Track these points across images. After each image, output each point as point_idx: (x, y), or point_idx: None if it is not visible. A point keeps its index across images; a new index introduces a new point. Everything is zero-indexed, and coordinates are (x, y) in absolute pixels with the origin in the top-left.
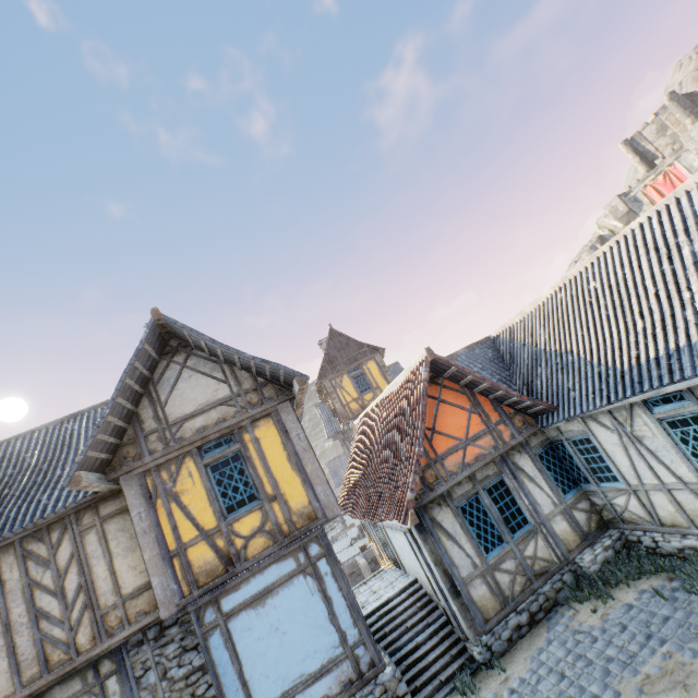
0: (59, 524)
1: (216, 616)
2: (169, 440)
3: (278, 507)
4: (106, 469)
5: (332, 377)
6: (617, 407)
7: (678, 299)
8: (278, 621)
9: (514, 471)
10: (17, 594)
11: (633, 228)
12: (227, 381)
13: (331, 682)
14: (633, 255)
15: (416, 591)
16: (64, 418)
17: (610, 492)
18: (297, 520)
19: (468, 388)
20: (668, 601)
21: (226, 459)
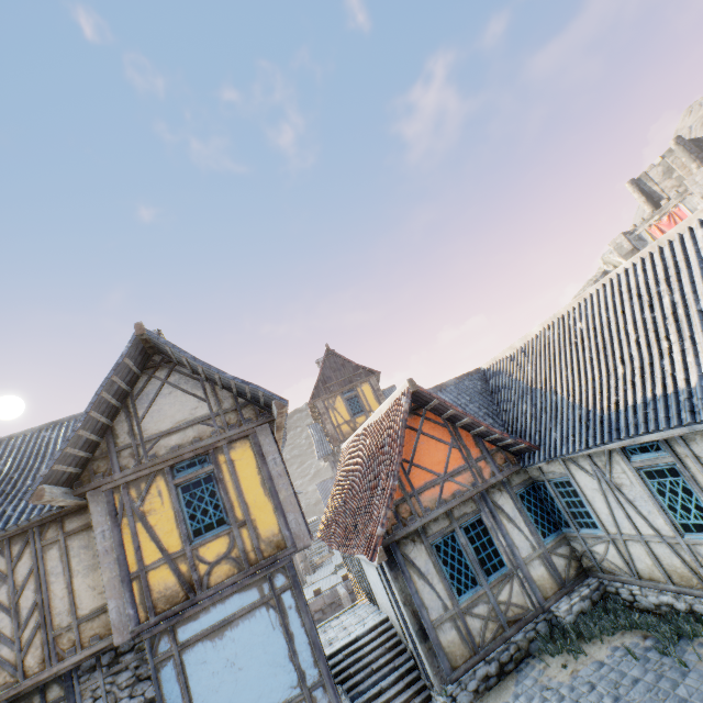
0: (21, 536)
1: (171, 646)
2: (142, 456)
3: (247, 533)
4: (74, 483)
5: (325, 398)
6: (597, 452)
7: (657, 348)
8: (235, 655)
9: (493, 510)
10: None
11: (618, 273)
12: (207, 399)
13: None
14: (617, 300)
15: (386, 630)
16: (43, 426)
17: (589, 539)
18: (265, 548)
19: (450, 422)
20: (639, 661)
21: (198, 480)
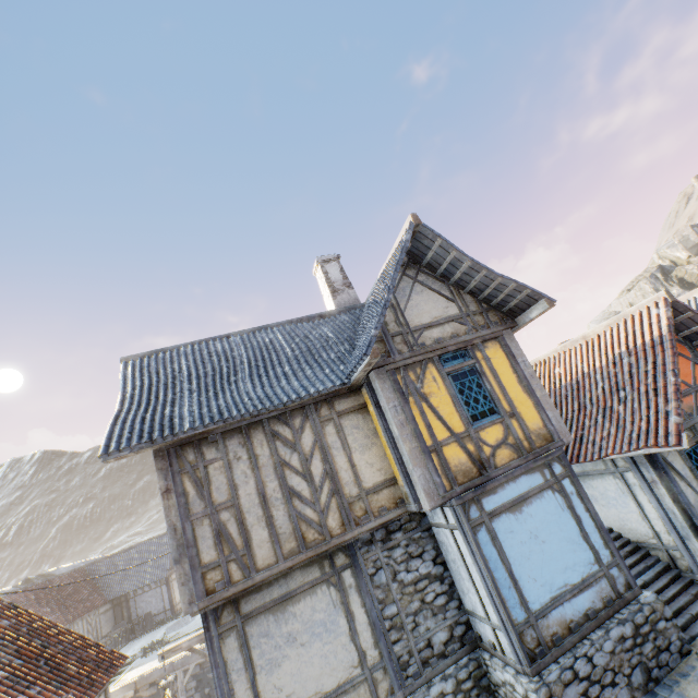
0: (299, 411)
1: (479, 514)
2: (413, 344)
3: (516, 424)
4: None
5: None
6: None
7: None
8: (536, 529)
9: None
10: (269, 470)
11: None
12: (455, 300)
13: (592, 596)
14: None
15: (616, 539)
16: (254, 329)
17: None
18: (535, 439)
19: (687, 340)
20: None
21: (463, 372)
